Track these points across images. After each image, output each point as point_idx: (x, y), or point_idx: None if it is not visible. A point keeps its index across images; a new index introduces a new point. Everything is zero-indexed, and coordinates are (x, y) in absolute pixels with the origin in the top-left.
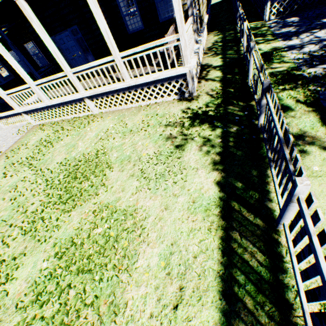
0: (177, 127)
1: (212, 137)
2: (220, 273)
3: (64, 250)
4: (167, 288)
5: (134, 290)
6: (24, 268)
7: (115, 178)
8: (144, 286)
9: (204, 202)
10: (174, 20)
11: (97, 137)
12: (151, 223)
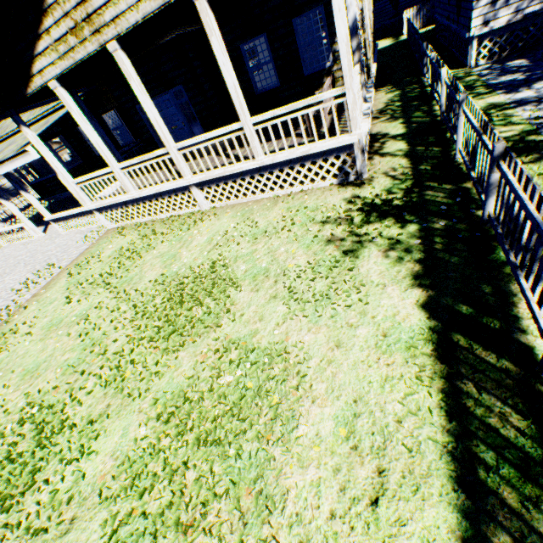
0: (341, 224)
1: (404, 238)
2: (449, 448)
3: (172, 410)
4: (355, 471)
5: (296, 473)
6: (108, 437)
7: (247, 301)
8: (314, 467)
9: (402, 335)
10: (326, 71)
11: (210, 242)
12: (315, 369)
